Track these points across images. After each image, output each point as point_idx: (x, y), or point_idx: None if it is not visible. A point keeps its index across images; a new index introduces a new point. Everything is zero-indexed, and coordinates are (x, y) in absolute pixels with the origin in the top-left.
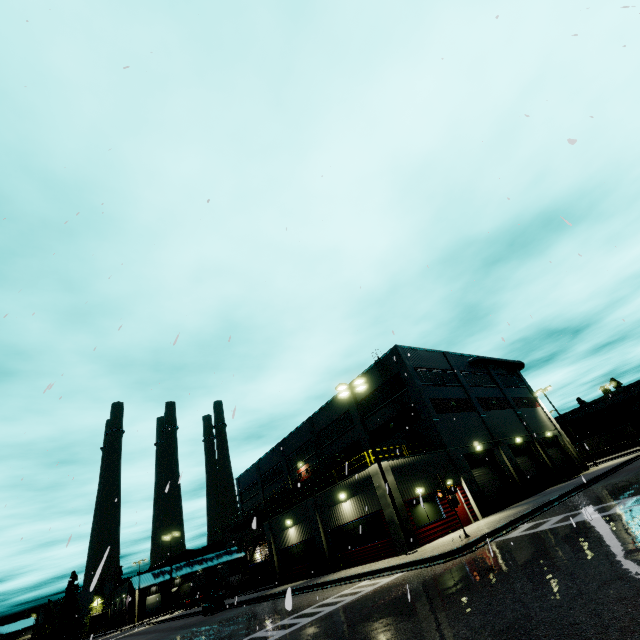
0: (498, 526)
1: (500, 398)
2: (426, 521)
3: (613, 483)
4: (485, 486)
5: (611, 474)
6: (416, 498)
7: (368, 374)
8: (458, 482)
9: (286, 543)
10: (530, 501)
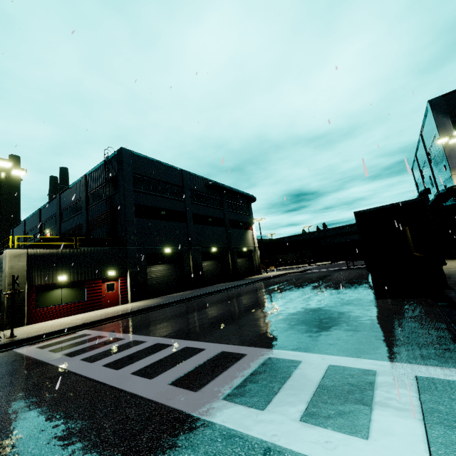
0: (57, 329)
1: (219, 218)
2: (56, 303)
3: (217, 298)
4: (157, 278)
5: (248, 285)
6: (55, 284)
7: (100, 169)
8: (124, 274)
9: None
10: (176, 295)
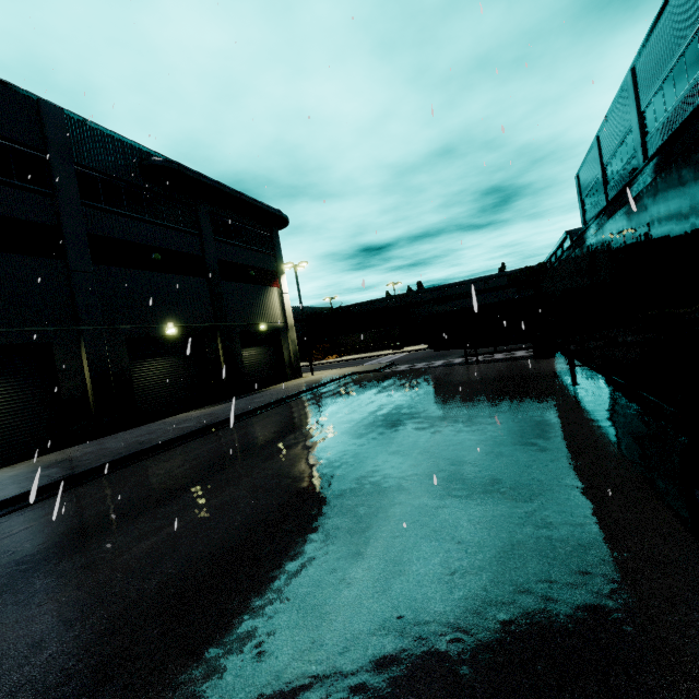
0: None
1: (187, 255)
2: None
3: (49, 526)
4: None
5: (243, 420)
6: None
7: None
8: None
9: None
10: None
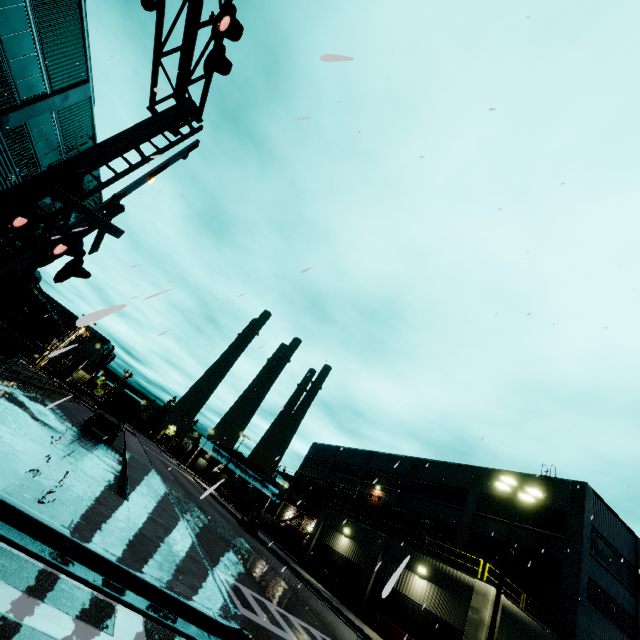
0: None
1: None
2: None
3: None
4: None
5: None
6: None
7: (520, 479)
8: None
9: (331, 543)
10: None
